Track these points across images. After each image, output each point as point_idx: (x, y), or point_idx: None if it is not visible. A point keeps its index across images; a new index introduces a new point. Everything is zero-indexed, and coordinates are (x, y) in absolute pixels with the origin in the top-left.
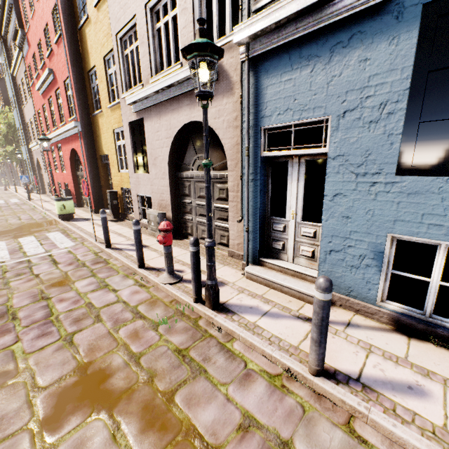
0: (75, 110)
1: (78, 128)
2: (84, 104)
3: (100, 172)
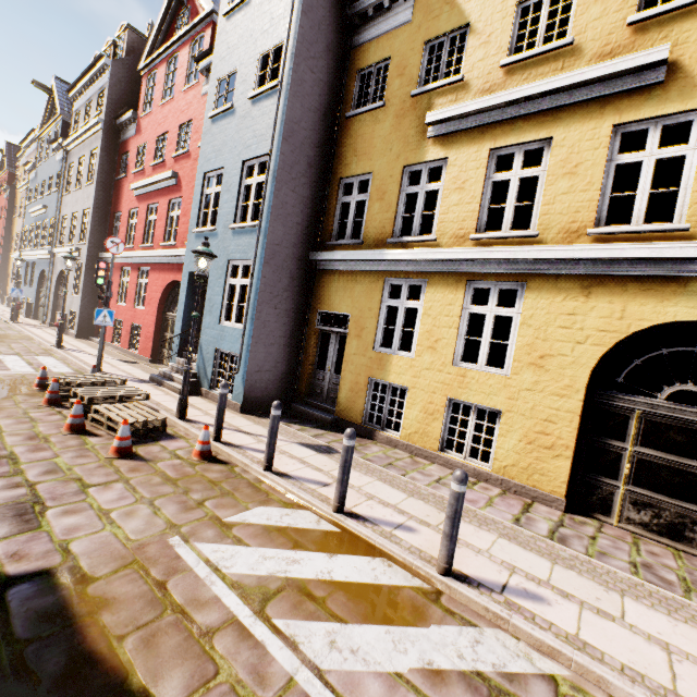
0: (1, 250)
1: (0, 258)
2: (7, 248)
3: (7, 281)
